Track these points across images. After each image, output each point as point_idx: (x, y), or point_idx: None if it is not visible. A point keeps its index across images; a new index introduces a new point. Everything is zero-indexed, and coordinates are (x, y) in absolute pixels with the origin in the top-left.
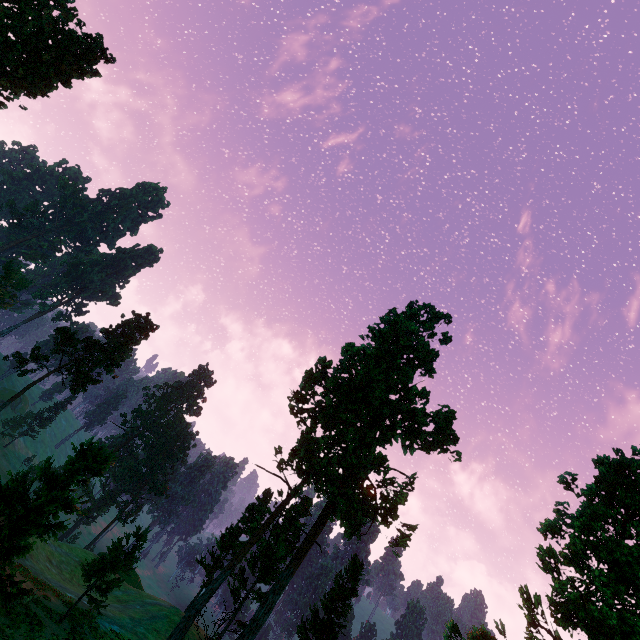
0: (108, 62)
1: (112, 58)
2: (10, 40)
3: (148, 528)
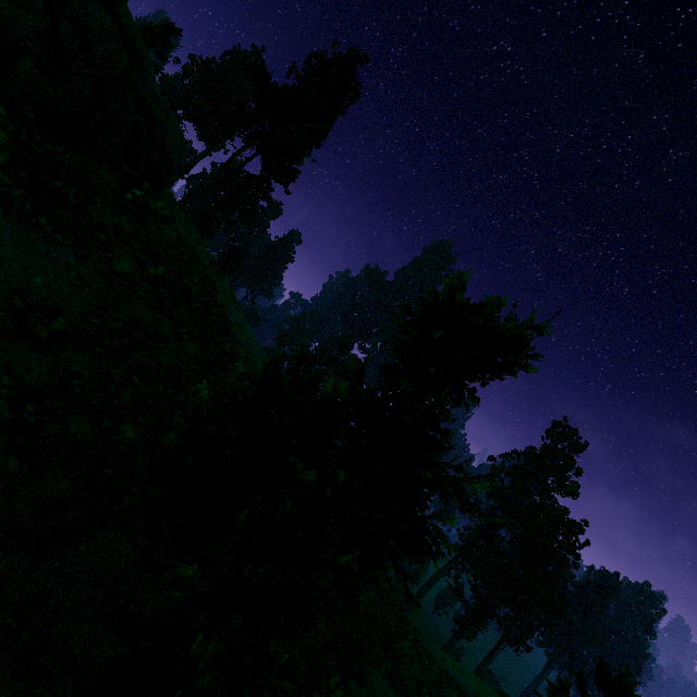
0: (363, 64)
1: (366, 58)
2: (290, 89)
3: (626, 673)
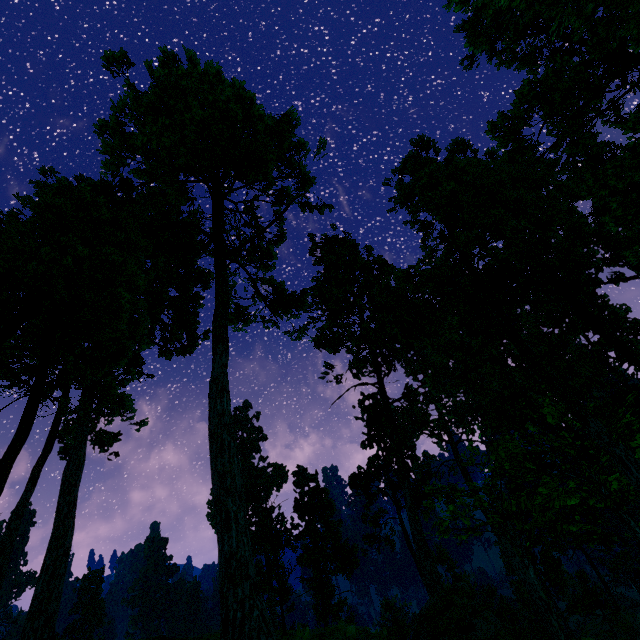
0: None
1: None
2: None
3: None
